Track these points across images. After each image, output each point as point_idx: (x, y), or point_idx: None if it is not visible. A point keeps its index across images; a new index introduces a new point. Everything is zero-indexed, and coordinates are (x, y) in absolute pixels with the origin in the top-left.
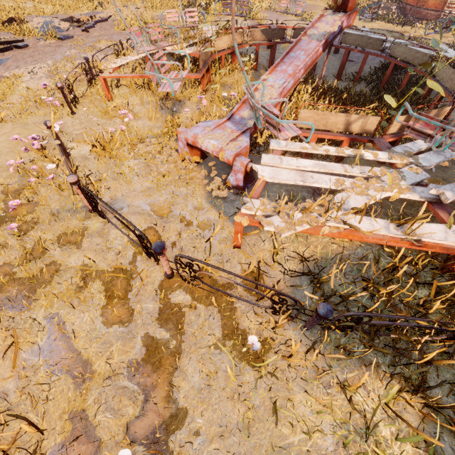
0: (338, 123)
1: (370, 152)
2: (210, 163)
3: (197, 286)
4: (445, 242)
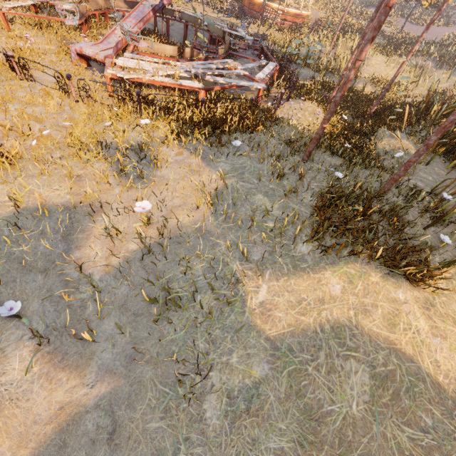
0: (159, 49)
1: (173, 62)
2: (94, 69)
3: (92, 105)
4: (190, 85)
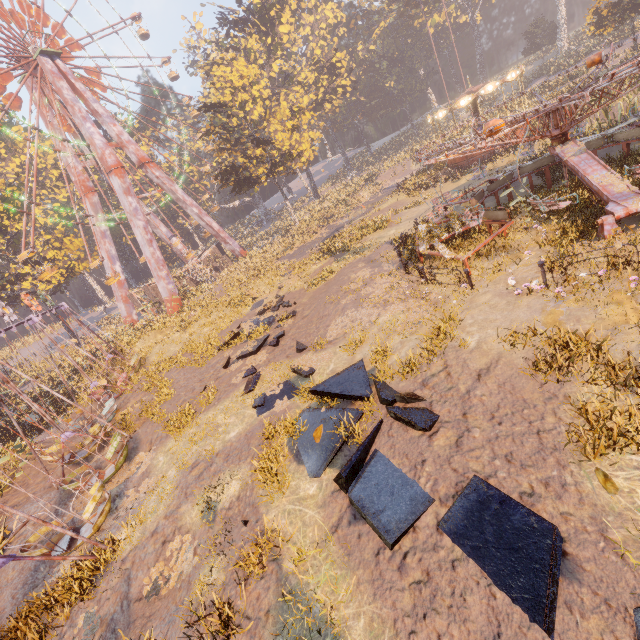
0: None
1: None
2: (630, 227)
3: None
4: None
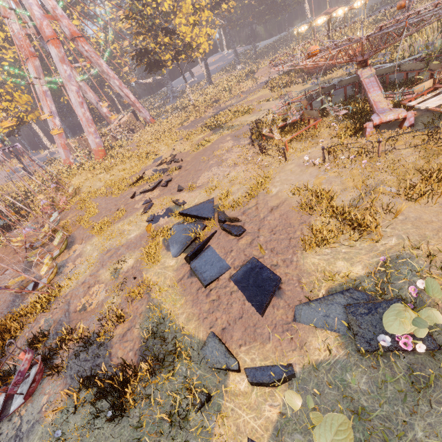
0: (419, 89)
1: None
2: (382, 131)
3: None
4: None
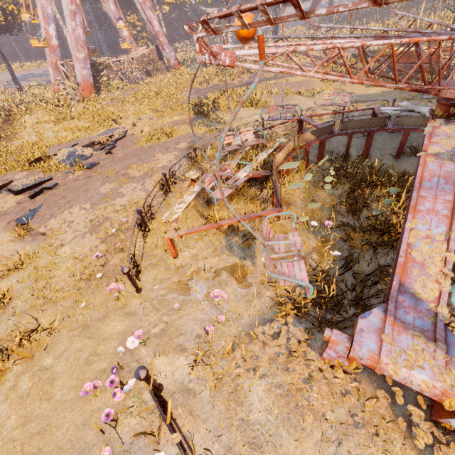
0: None
1: None
2: None
3: None
4: None
